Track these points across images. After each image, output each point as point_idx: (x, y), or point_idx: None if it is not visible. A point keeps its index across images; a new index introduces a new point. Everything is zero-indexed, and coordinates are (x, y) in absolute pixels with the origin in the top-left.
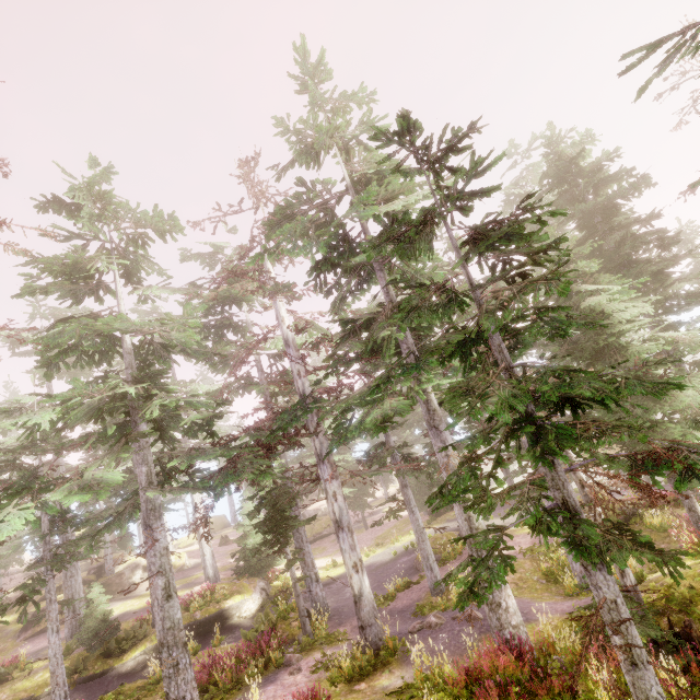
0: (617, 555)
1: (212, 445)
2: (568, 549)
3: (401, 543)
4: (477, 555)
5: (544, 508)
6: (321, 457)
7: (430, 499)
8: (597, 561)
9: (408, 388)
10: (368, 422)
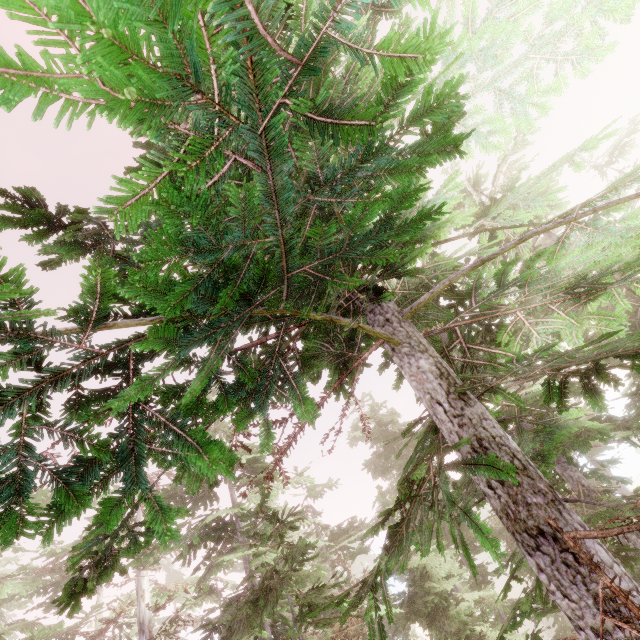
0: None
1: None
2: None
3: None
4: None
5: None
6: None
7: None
8: None
9: None
10: None
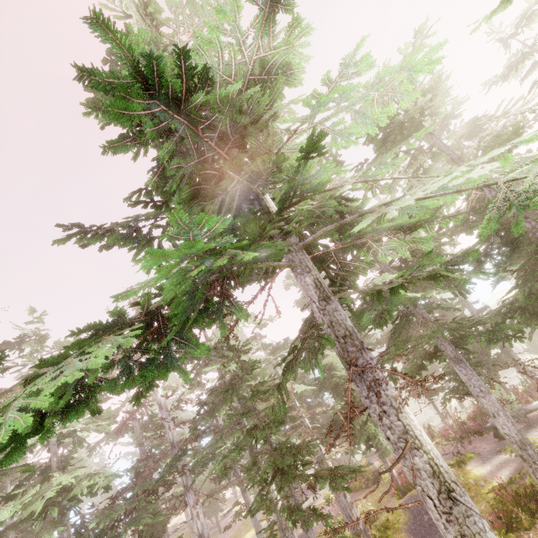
0: (310, 521)
1: (111, 499)
2: (343, 511)
3: (249, 537)
4: (283, 534)
5: (288, 507)
6: (187, 487)
7: (246, 515)
8: (304, 526)
9: (237, 437)
10: (217, 470)
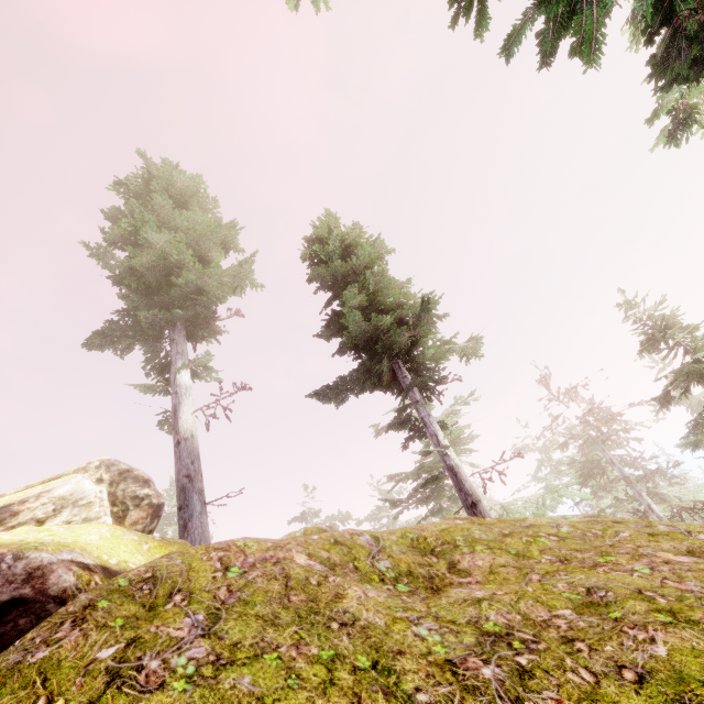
0: None
1: None
2: None
3: None
4: None
5: None
6: None
7: None
8: None
9: None
10: None
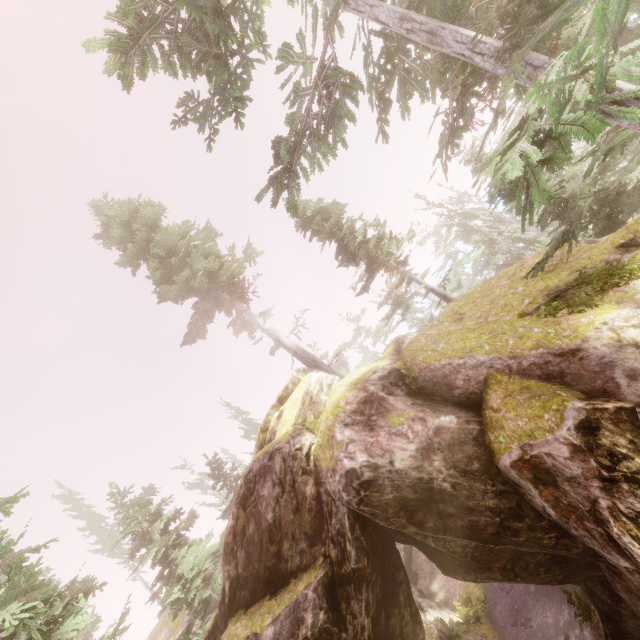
0: None
1: None
2: None
3: None
4: None
5: None
6: None
7: None
8: None
9: None
10: None
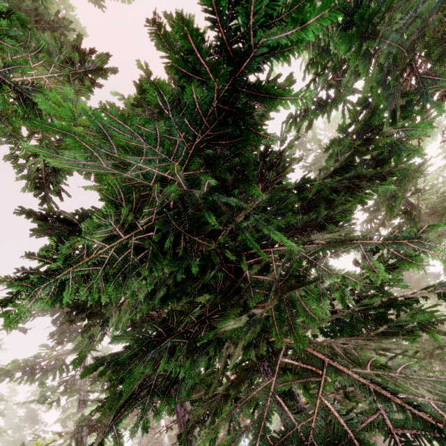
0: None
1: None
2: None
3: None
4: None
5: None
6: None
7: None
8: None
9: None
10: None
